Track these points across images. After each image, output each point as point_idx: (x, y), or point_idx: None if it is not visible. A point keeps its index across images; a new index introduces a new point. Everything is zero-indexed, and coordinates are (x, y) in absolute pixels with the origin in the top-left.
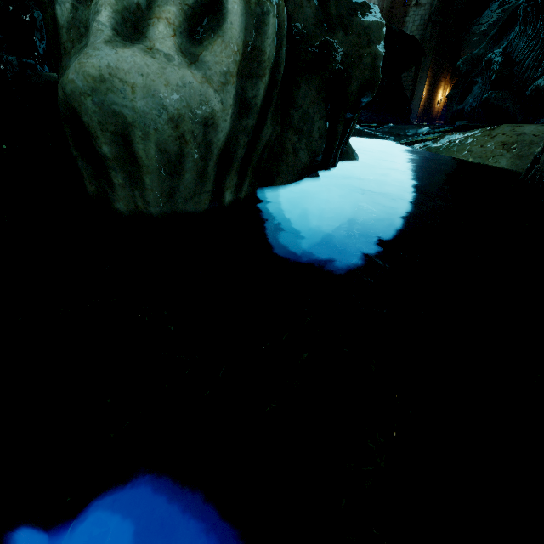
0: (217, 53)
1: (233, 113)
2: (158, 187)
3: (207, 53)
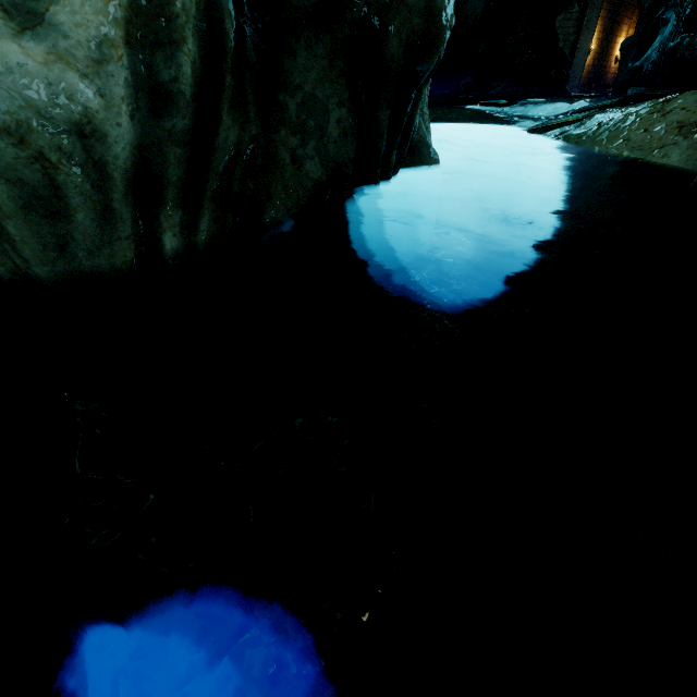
0: (76, 8)
1: (135, 111)
2: (33, 237)
3: (58, 8)
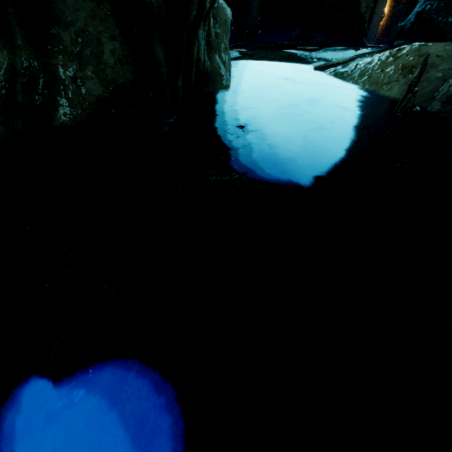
0: None
1: None
2: None
3: None
